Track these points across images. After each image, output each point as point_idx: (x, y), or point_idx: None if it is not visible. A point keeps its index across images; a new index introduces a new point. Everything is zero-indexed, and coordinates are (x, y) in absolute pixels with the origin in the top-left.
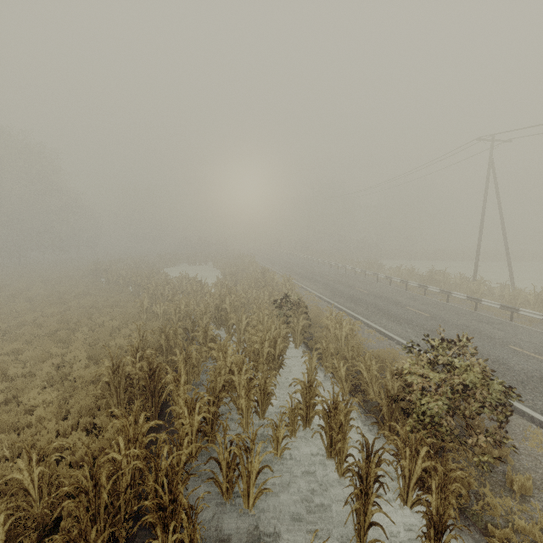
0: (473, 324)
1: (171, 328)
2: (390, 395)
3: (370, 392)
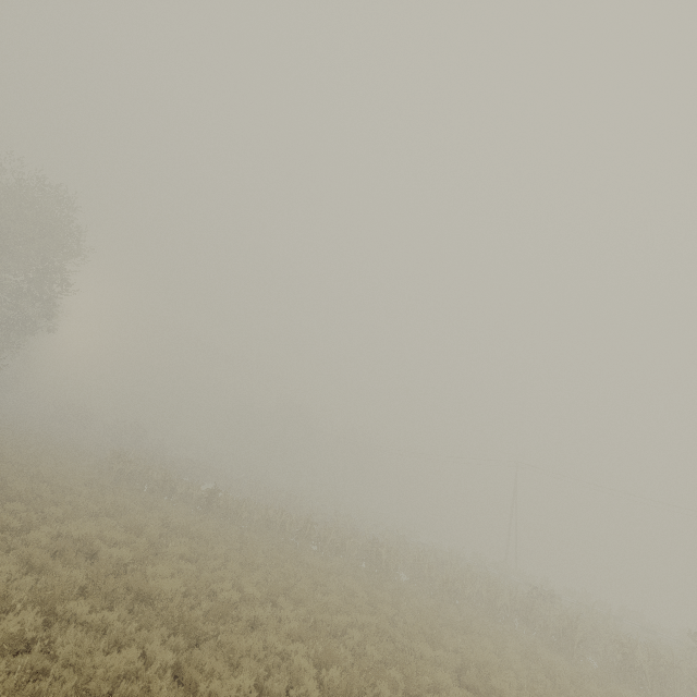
0: None
1: (569, 621)
2: None
3: None
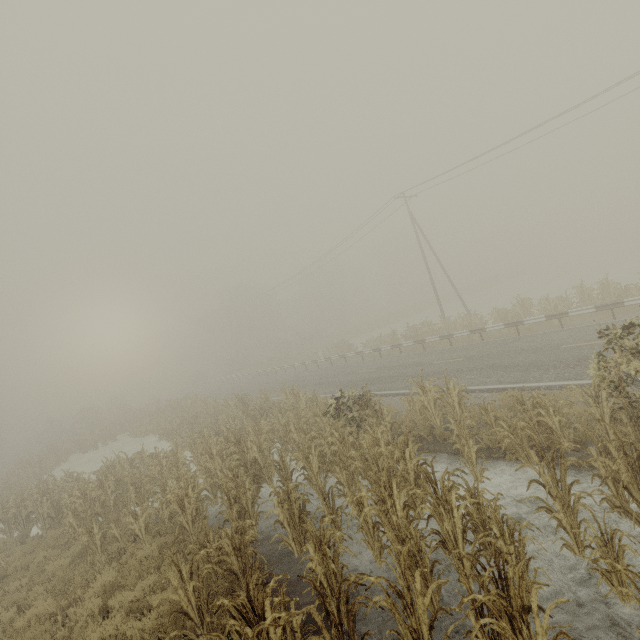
0: (506, 347)
1: (233, 525)
2: (633, 415)
3: (566, 440)
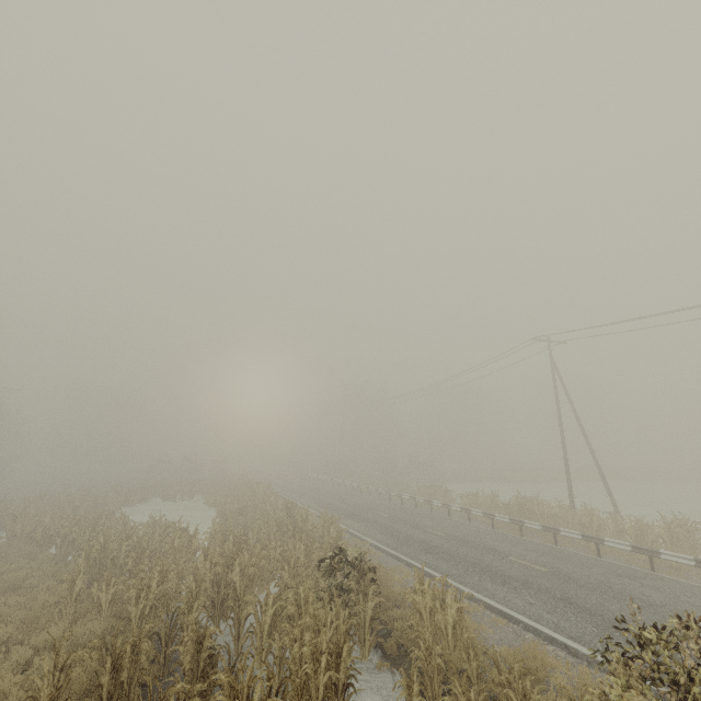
0: (613, 581)
1: (130, 640)
2: None
3: None
